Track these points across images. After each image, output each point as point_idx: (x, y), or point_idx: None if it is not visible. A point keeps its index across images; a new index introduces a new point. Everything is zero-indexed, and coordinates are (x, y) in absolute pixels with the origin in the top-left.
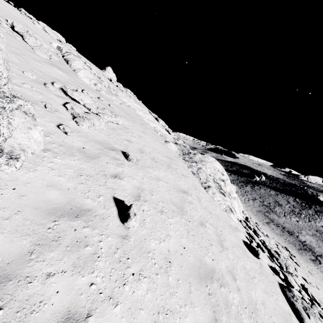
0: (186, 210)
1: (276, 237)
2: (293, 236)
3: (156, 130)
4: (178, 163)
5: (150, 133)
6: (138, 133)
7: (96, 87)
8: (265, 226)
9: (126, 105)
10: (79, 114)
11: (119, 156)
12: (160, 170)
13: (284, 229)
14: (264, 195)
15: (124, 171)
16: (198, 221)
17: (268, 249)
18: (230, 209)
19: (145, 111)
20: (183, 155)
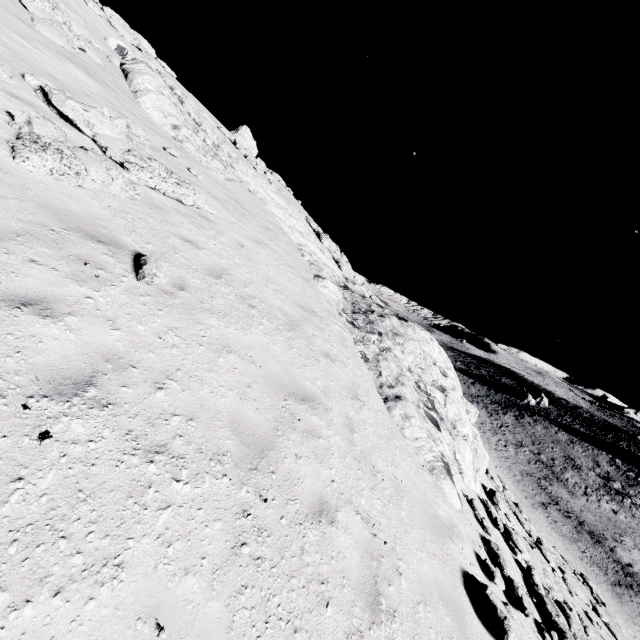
0: (282, 455)
1: (562, 544)
2: (603, 547)
3: (301, 251)
4: (330, 326)
5: (279, 249)
6: (237, 239)
7: (175, 133)
8: (537, 511)
9: (245, 187)
10: (42, 138)
11: (111, 261)
12: (252, 329)
13: (583, 526)
14: (543, 439)
15: (91, 298)
16: (309, 501)
17: (538, 595)
18: (447, 465)
19: (294, 212)
20: (353, 313)
